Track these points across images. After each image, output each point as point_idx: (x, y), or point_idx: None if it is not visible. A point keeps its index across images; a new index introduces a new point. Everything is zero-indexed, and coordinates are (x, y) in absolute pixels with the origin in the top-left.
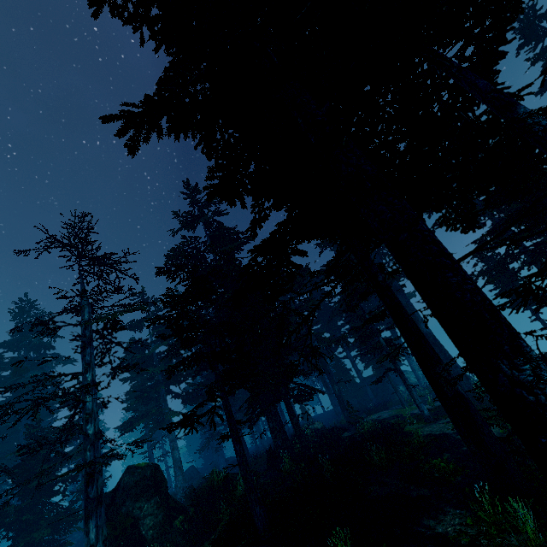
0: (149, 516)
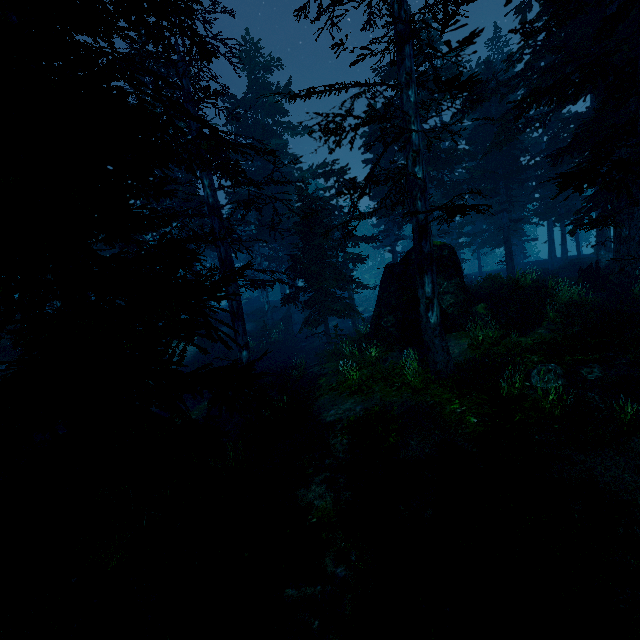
0: (449, 294)
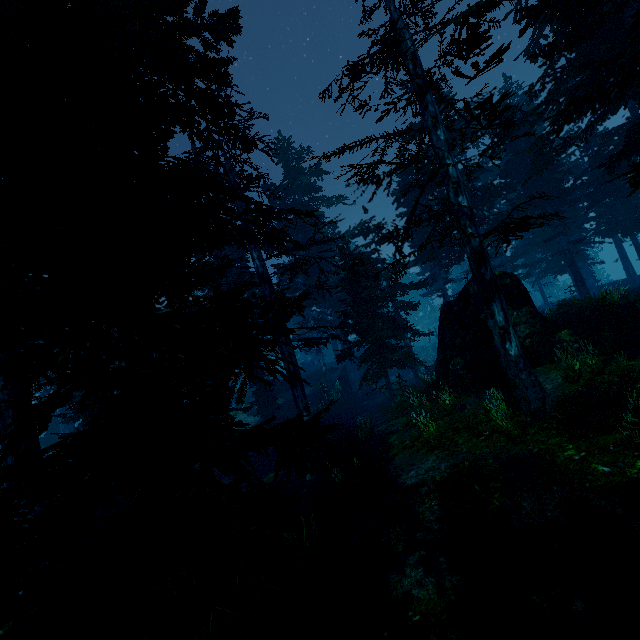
0: (522, 324)
